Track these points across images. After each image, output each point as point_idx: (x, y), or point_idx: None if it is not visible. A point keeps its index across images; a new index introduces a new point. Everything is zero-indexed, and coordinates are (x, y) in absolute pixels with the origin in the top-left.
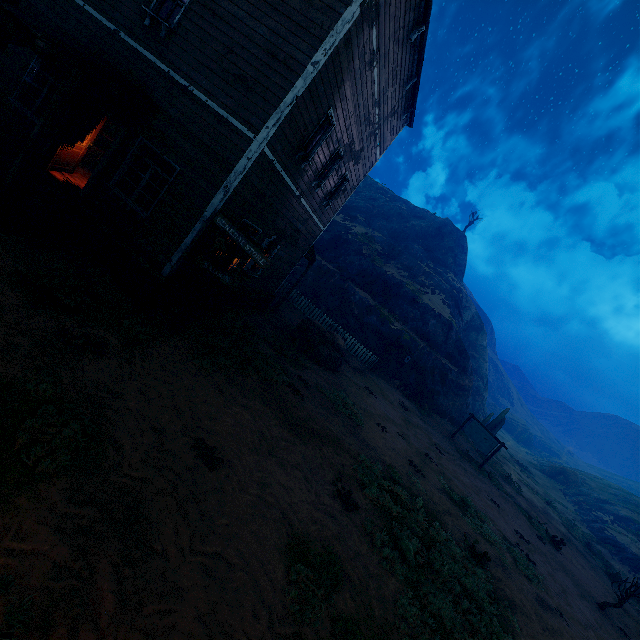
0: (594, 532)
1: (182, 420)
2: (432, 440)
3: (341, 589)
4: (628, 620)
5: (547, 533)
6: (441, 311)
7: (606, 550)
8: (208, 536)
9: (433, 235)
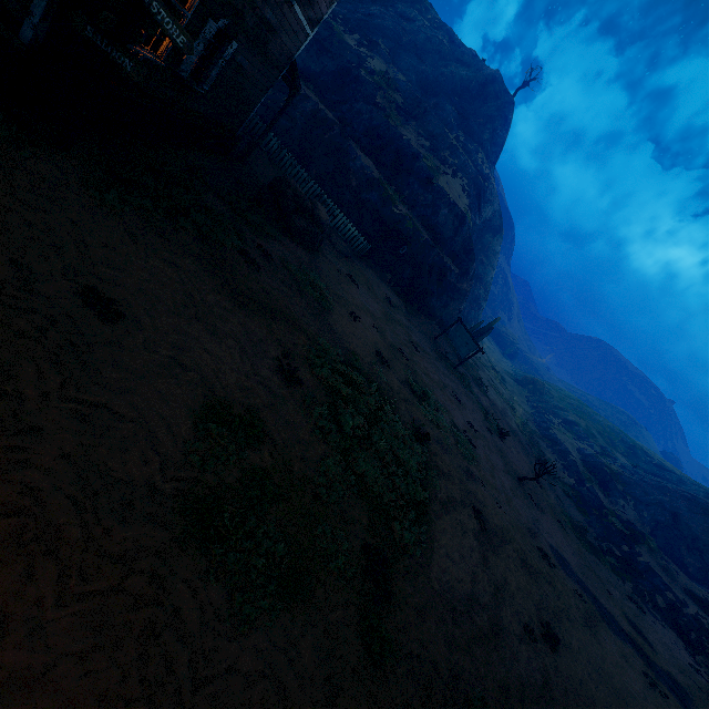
0: (540, 430)
1: (64, 261)
2: (411, 338)
3: (260, 448)
4: (539, 490)
5: (497, 426)
6: (457, 200)
7: (544, 443)
8: (89, 386)
9: (474, 94)
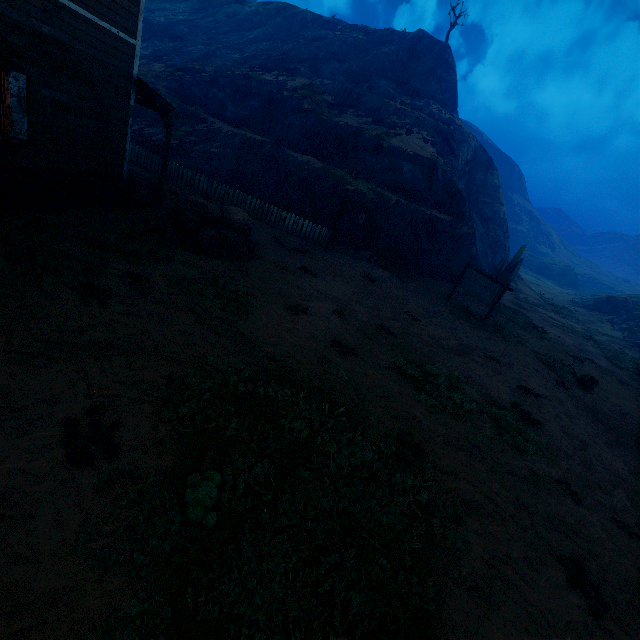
0: None
1: None
2: (406, 307)
3: None
4: None
5: (573, 375)
6: (419, 151)
7: None
8: None
9: (405, 61)
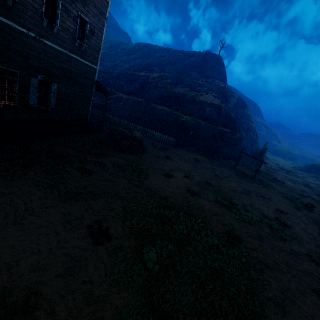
0: None
1: None
2: (216, 173)
3: None
4: None
5: (302, 203)
6: (212, 101)
7: None
8: None
9: (201, 63)
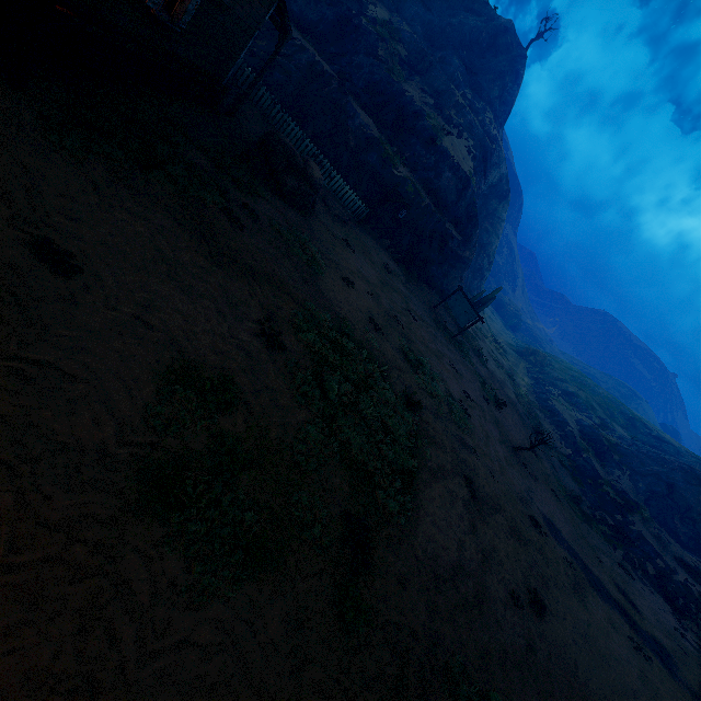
0: (539, 401)
1: (12, 208)
2: (409, 306)
3: (233, 413)
4: (534, 459)
5: (495, 397)
6: (462, 162)
7: (543, 414)
8: (35, 344)
9: (484, 47)
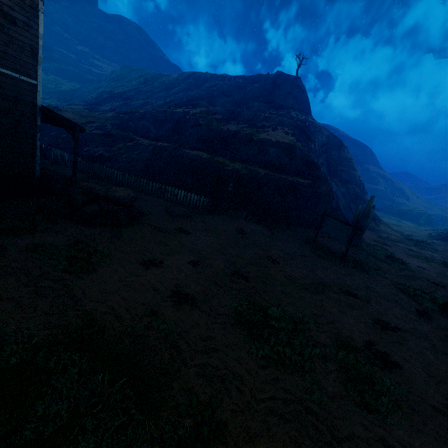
0: None
1: None
2: (269, 253)
3: None
4: None
5: (435, 302)
6: (280, 139)
7: None
8: None
9: (271, 90)
